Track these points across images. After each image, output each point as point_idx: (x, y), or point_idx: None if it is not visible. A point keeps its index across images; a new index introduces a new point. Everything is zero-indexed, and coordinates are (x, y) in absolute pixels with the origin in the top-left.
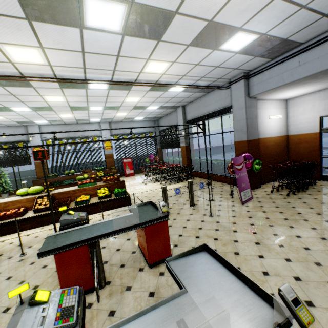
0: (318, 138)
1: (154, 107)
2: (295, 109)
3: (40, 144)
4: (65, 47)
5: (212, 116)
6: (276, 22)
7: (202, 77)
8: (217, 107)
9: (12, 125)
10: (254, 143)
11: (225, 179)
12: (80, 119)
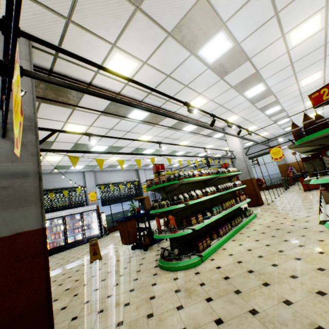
0: (301, 162)
1: (218, 155)
2: (287, 152)
3: (145, 182)
4: (262, 127)
5: (257, 157)
6: (301, 124)
7: (263, 139)
8: (258, 152)
9: (131, 169)
10: (286, 164)
11: (274, 186)
12: (172, 164)
